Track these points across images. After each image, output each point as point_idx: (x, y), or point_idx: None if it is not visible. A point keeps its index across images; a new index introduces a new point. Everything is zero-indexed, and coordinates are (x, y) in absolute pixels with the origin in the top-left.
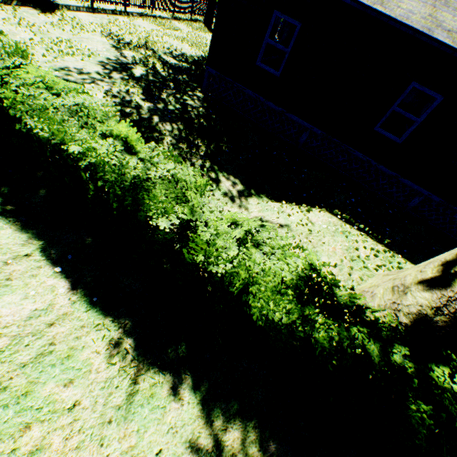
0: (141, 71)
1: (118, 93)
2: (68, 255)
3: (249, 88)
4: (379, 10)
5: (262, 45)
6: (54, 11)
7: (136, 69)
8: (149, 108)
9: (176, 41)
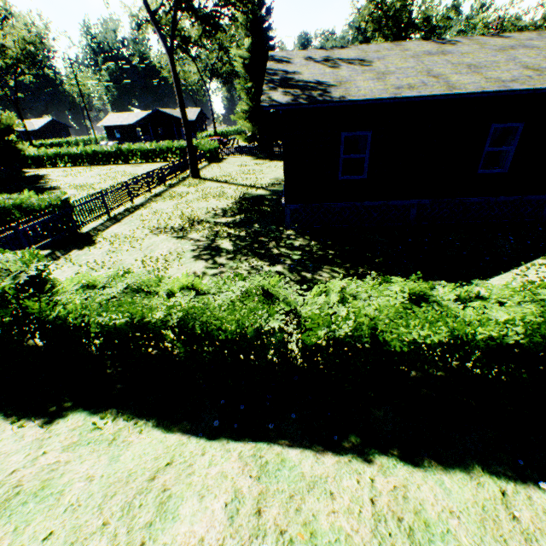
0: (226, 243)
1: (248, 273)
2: (518, 461)
3: (339, 201)
4: (459, 92)
5: (339, 162)
6: (94, 239)
7: (222, 244)
8: (287, 269)
9: (200, 203)
